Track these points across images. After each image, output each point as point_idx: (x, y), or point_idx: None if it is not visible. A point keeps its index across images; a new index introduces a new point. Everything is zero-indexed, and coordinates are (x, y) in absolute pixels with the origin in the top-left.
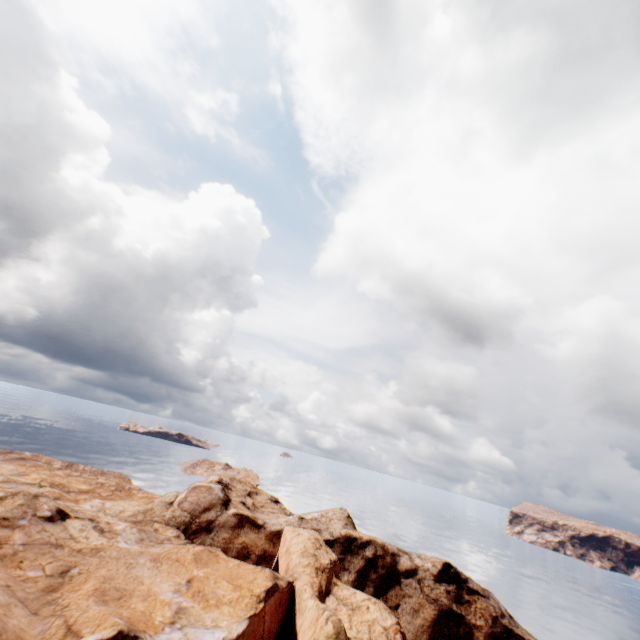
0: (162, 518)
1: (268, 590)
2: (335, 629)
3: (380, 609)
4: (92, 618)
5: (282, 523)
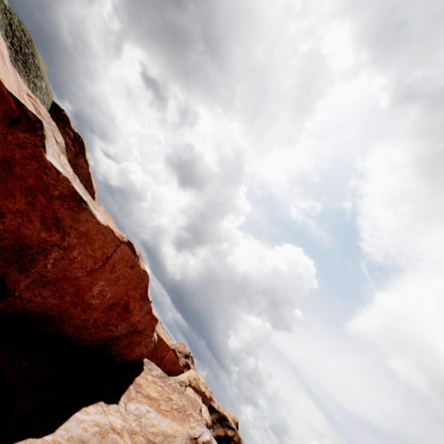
0: None
1: (174, 349)
2: (184, 380)
3: (206, 411)
4: None
5: None
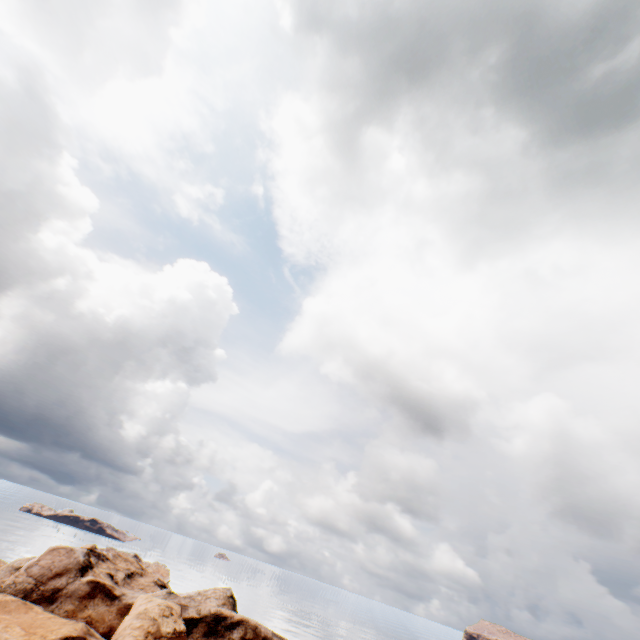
0: None
1: (66, 638)
2: None
3: None
4: None
5: None
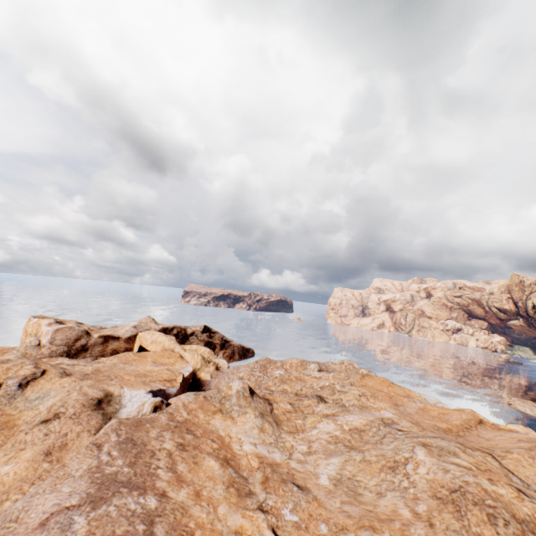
0: (44, 355)
1: (180, 354)
2: (202, 357)
3: (204, 347)
4: (169, 376)
5: (128, 333)
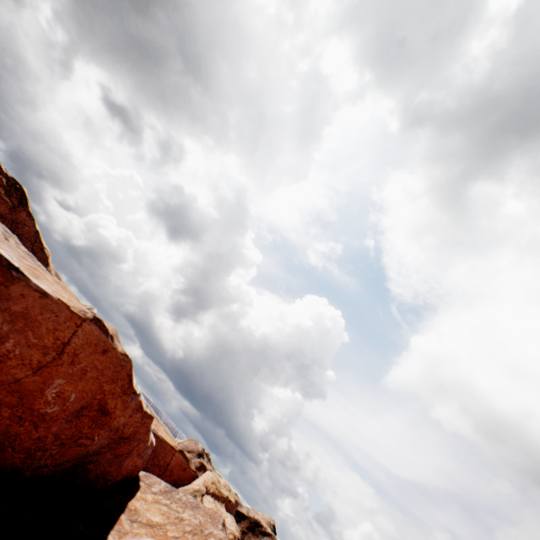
0: None
1: (182, 450)
2: (198, 488)
3: (232, 521)
4: None
5: None
